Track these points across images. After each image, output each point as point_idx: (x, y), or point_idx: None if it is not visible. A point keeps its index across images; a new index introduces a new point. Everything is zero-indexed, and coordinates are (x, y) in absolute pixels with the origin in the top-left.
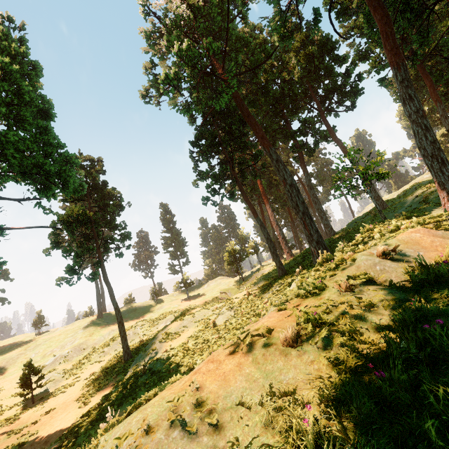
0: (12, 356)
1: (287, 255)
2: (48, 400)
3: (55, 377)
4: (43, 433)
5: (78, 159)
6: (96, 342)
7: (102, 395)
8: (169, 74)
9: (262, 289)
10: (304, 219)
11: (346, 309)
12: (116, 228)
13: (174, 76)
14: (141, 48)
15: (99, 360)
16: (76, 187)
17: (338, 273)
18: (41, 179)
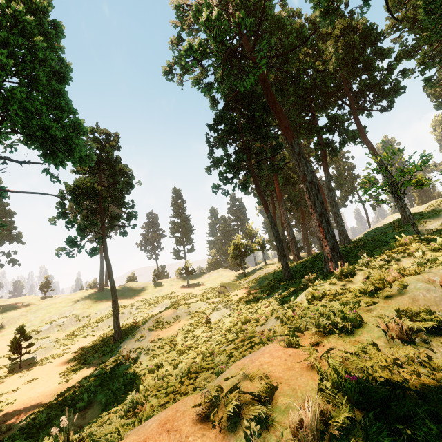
0: (14, 315)
1: (295, 257)
2: (35, 367)
3: (46, 344)
4: (18, 404)
5: (87, 127)
6: (92, 316)
7: (84, 374)
8: (193, 45)
9: (263, 290)
10: (320, 221)
11: (408, 379)
12: (124, 206)
13: (198, 47)
14: (170, 21)
15: (92, 334)
16: (84, 157)
17: (379, 303)
18: (47, 143)
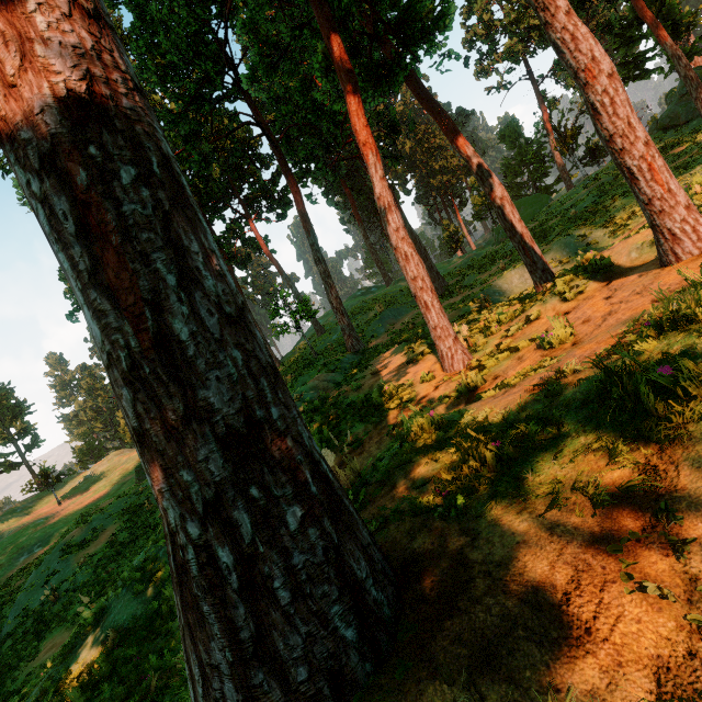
0: None
1: None
2: None
3: None
4: None
5: None
6: None
7: None
8: None
9: None
10: None
11: None
12: None
13: None
14: None
15: None
16: None
17: None
18: None
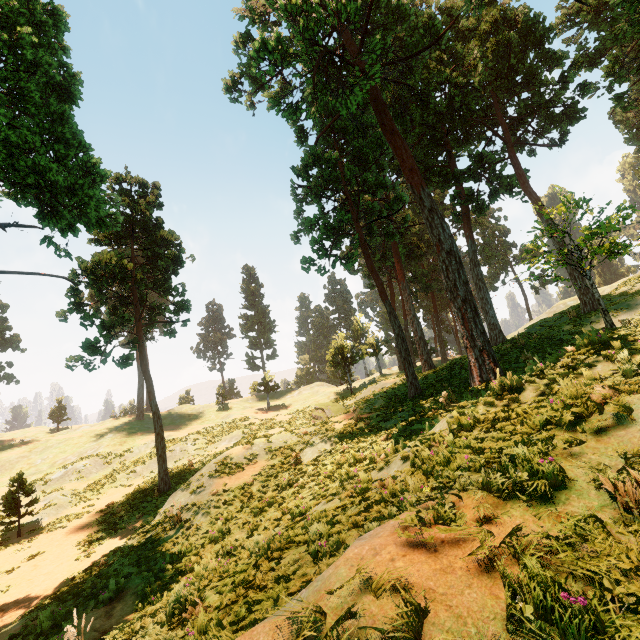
0: (10, 458)
1: (425, 364)
2: (40, 535)
3: (58, 500)
4: (14, 594)
5: (106, 170)
6: (127, 456)
7: (113, 544)
8: (268, 41)
9: (379, 414)
10: (464, 310)
11: None
12: (169, 292)
13: (277, 45)
14: (233, 10)
15: (127, 483)
16: (105, 218)
17: (587, 441)
18: (44, 195)
